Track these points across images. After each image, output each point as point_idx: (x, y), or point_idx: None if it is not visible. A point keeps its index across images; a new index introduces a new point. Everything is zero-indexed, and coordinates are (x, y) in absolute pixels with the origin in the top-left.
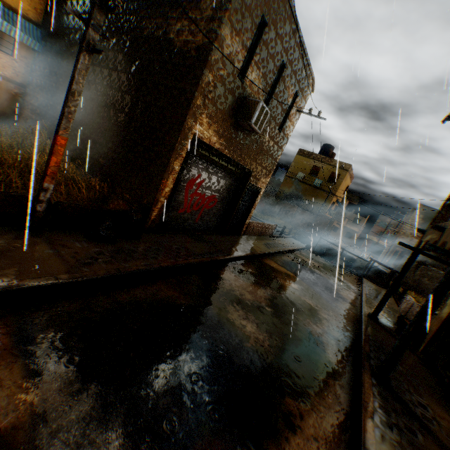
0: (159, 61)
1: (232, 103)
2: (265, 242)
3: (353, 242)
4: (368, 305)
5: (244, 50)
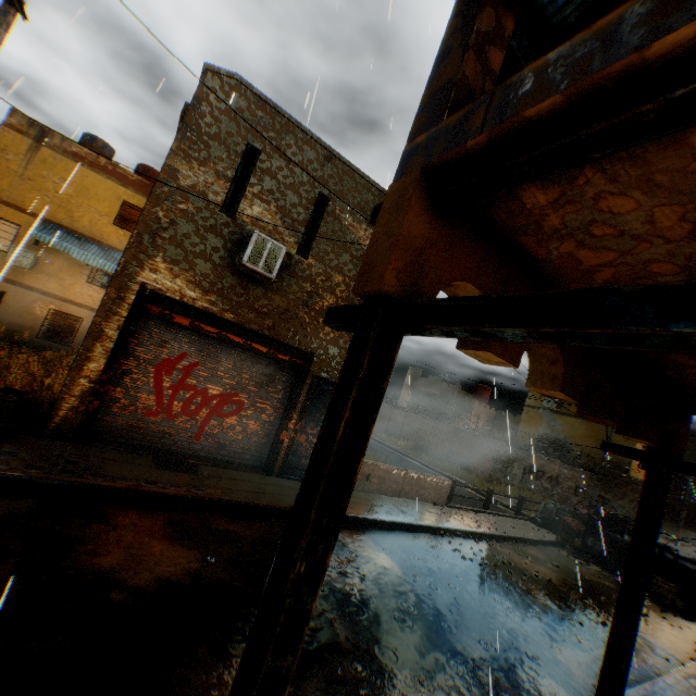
0: None
1: (220, 245)
2: (397, 506)
3: None
4: None
5: (223, 180)
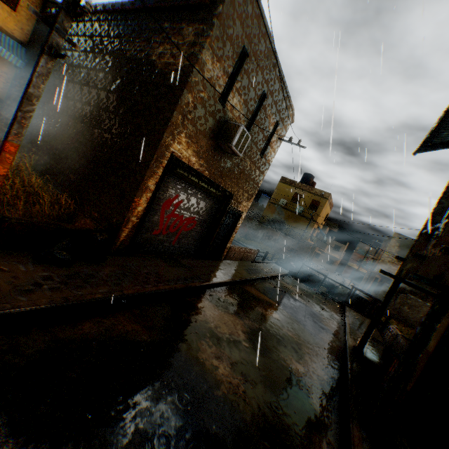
0: (139, 80)
1: (213, 125)
2: (246, 267)
3: (334, 269)
4: (352, 337)
5: (225, 76)
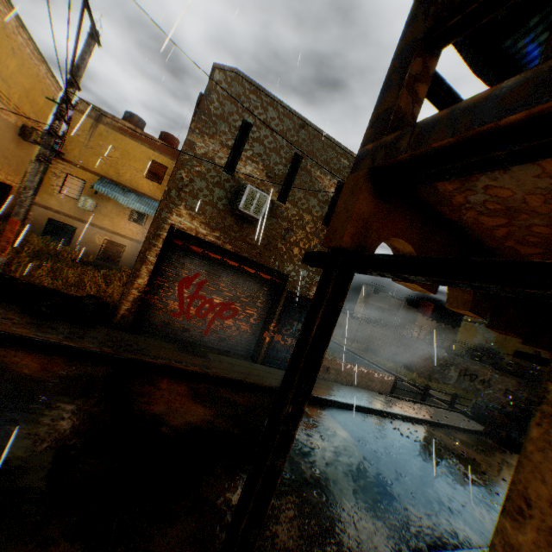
0: None
1: (223, 195)
2: (350, 392)
3: None
4: None
5: (225, 148)
